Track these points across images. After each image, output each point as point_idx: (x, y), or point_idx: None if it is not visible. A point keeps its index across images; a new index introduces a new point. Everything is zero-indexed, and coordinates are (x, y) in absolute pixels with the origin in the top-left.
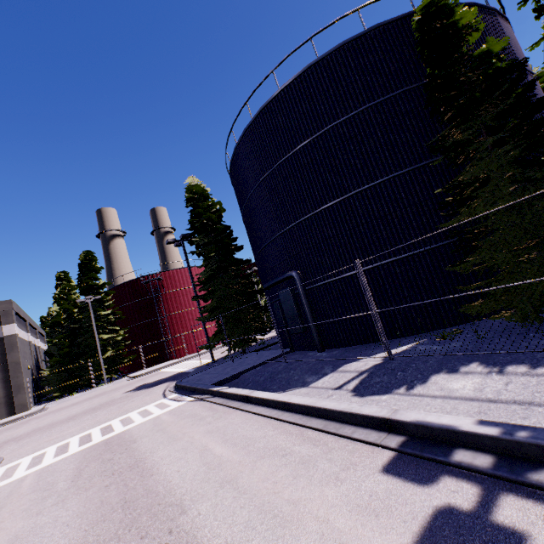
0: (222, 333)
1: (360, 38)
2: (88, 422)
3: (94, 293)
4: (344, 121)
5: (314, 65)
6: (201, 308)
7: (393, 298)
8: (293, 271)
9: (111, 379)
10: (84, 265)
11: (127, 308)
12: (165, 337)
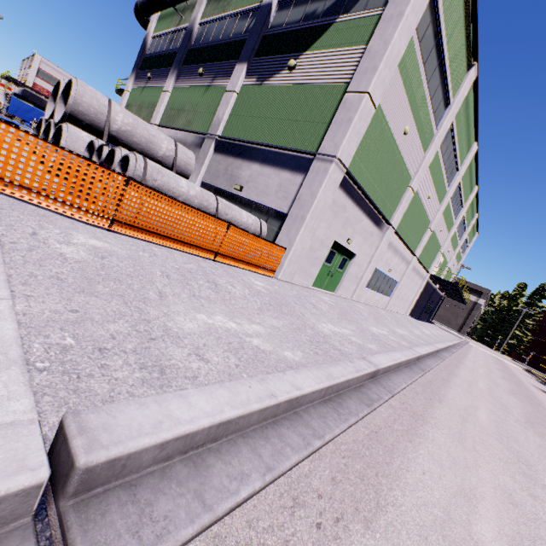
0: None
1: None
2: (490, 352)
3: (531, 308)
4: None
5: None
6: None
7: None
8: None
9: (502, 353)
10: (538, 290)
11: (545, 327)
12: None
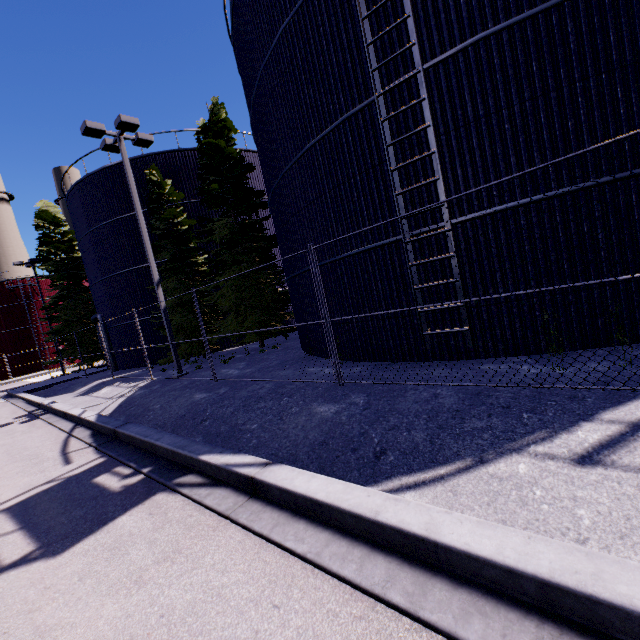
0: (67, 352)
1: (139, 160)
2: None
3: None
4: (126, 218)
5: (108, 168)
6: (52, 328)
7: (150, 341)
8: (98, 314)
9: None
10: None
11: None
12: (39, 346)
